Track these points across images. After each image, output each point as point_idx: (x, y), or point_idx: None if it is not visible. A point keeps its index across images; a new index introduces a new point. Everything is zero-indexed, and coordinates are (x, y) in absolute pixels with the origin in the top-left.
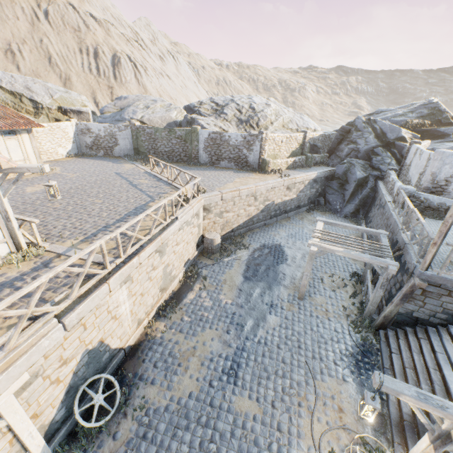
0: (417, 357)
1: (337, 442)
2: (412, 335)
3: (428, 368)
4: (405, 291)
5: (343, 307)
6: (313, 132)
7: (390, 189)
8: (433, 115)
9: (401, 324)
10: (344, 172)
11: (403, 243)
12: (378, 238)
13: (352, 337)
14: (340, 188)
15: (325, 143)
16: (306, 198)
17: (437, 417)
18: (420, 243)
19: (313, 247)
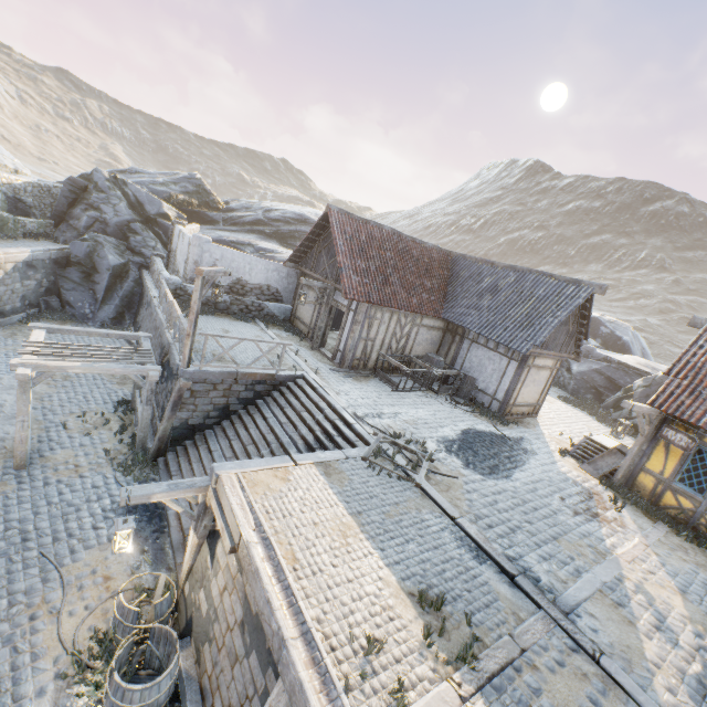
0: (197, 467)
1: (104, 618)
2: (192, 447)
3: (207, 471)
4: (174, 398)
5: (106, 451)
6: (14, 175)
7: (157, 281)
8: (200, 194)
9: (181, 440)
10: (88, 254)
11: (168, 344)
12: (140, 343)
13: (122, 484)
14: (86, 280)
15: (45, 200)
16: (16, 297)
17: (193, 499)
18: (181, 338)
19: (24, 369)
